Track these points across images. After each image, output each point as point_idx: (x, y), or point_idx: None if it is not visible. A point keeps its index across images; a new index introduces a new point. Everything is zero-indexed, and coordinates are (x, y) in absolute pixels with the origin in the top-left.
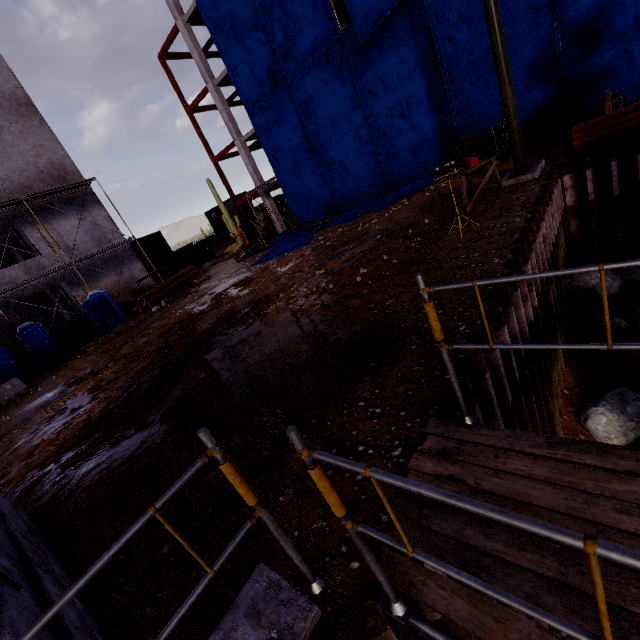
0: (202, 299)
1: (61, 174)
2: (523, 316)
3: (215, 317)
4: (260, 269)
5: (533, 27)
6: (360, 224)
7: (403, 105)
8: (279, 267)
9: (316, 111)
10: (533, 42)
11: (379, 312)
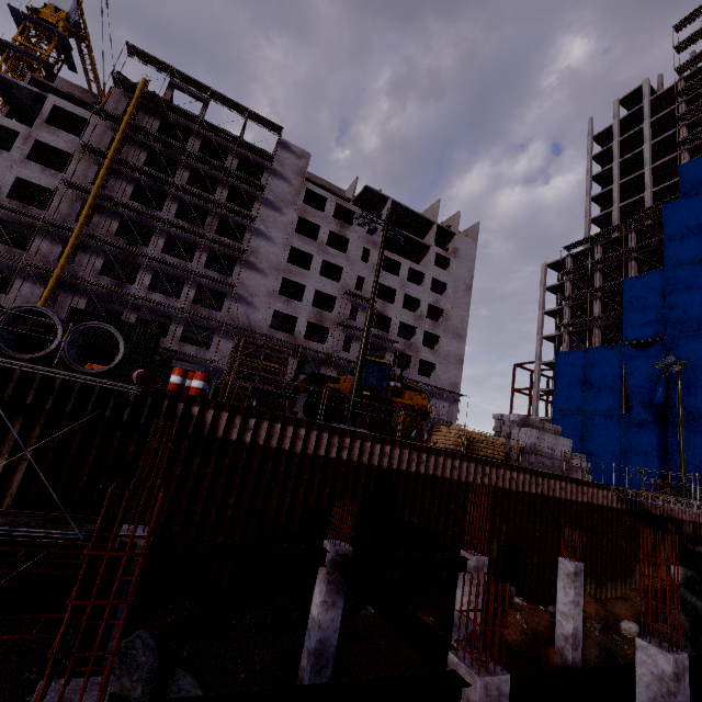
0: None
1: (455, 387)
2: (650, 507)
3: None
4: None
5: None
6: None
7: (644, 455)
8: None
9: (594, 432)
10: None
11: None
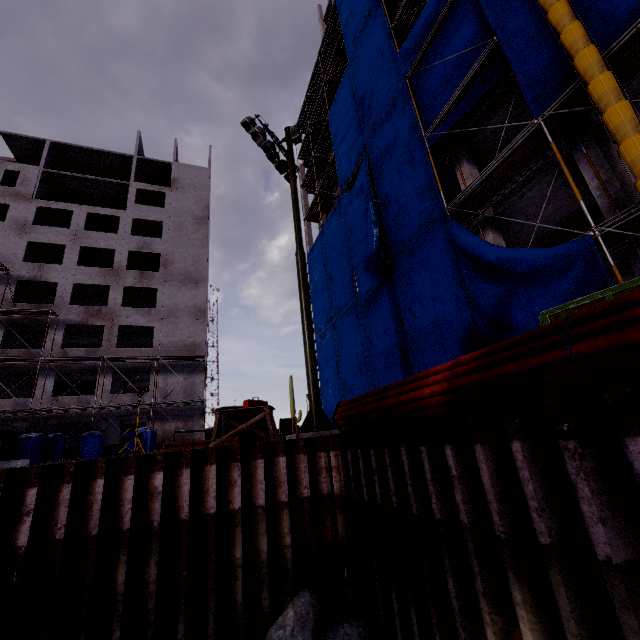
0: None
1: (195, 349)
2: None
3: None
4: None
5: (459, 310)
6: None
7: (385, 353)
8: None
9: (343, 344)
10: (461, 322)
11: None
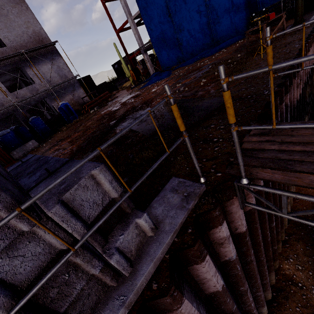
0: (115, 105)
1: (40, 39)
2: (295, 94)
3: (124, 110)
4: (144, 90)
5: None
6: (198, 63)
7: None
8: (154, 88)
9: None
10: None
11: (216, 94)
